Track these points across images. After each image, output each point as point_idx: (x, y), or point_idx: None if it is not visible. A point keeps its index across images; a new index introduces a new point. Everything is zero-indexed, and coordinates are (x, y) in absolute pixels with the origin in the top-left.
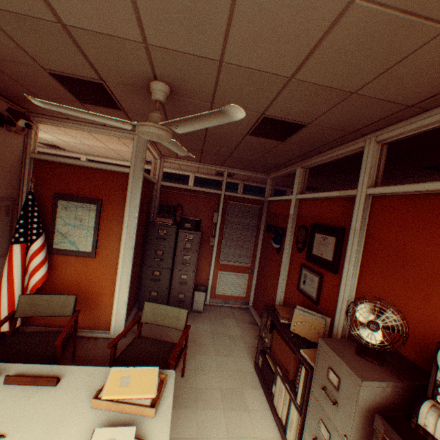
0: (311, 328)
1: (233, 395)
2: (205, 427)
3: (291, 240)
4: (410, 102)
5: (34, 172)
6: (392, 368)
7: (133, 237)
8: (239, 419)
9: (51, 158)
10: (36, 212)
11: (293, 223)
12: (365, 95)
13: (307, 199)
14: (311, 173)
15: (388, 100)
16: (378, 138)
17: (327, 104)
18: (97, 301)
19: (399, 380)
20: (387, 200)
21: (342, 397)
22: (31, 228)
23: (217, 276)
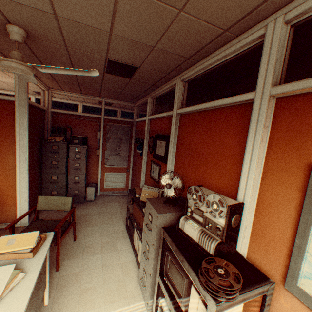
0: (152, 197)
1: (109, 245)
2: (87, 265)
3: (147, 147)
4: (187, 55)
5: None
6: (179, 206)
7: (26, 151)
8: (111, 256)
9: None
10: None
11: (148, 135)
12: (161, 49)
13: (154, 119)
14: (160, 102)
15: (175, 53)
16: (181, 78)
17: (143, 53)
18: (1, 202)
19: (179, 211)
20: (185, 116)
21: (153, 225)
22: None
23: (104, 176)
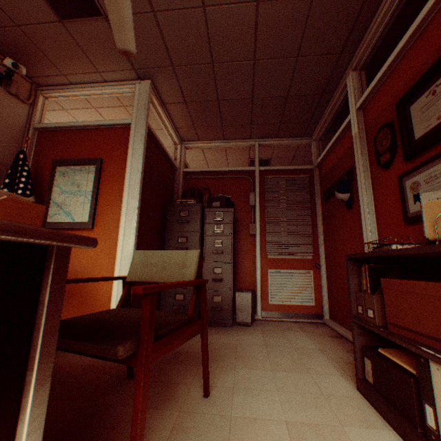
0: None
1: (320, 438)
2: None
3: (366, 169)
4: None
5: (37, 144)
6: None
7: (136, 196)
8: None
9: (53, 125)
10: (26, 172)
11: (362, 143)
12: None
13: (375, 90)
14: None
15: None
16: None
17: None
18: (93, 290)
19: None
20: None
21: None
22: (17, 189)
23: (267, 276)
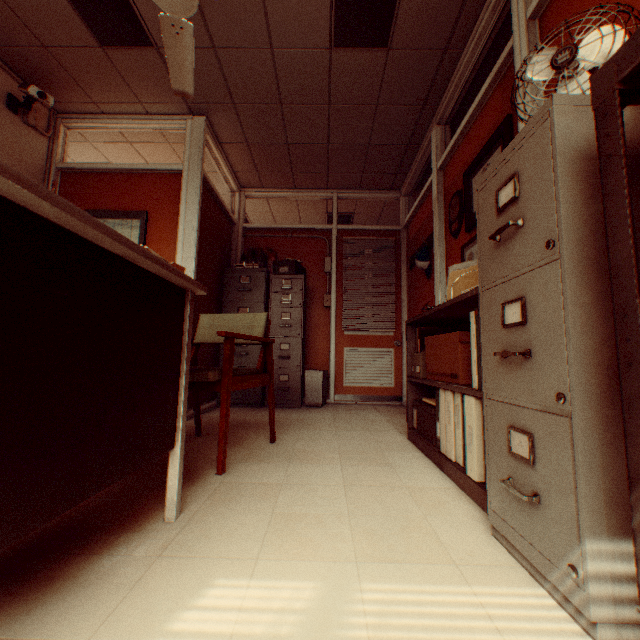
0: None
1: (362, 456)
2: (300, 476)
3: (442, 236)
4: None
5: (62, 189)
6: None
7: (192, 258)
8: (371, 472)
9: (81, 166)
10: None
11: (441, 208)
12: None
13: (452, 153)
14: None
15: None
16: None
17: None
18: None
19: None
20: None
21: (527, 193)
22: None
23: (342, 355)
